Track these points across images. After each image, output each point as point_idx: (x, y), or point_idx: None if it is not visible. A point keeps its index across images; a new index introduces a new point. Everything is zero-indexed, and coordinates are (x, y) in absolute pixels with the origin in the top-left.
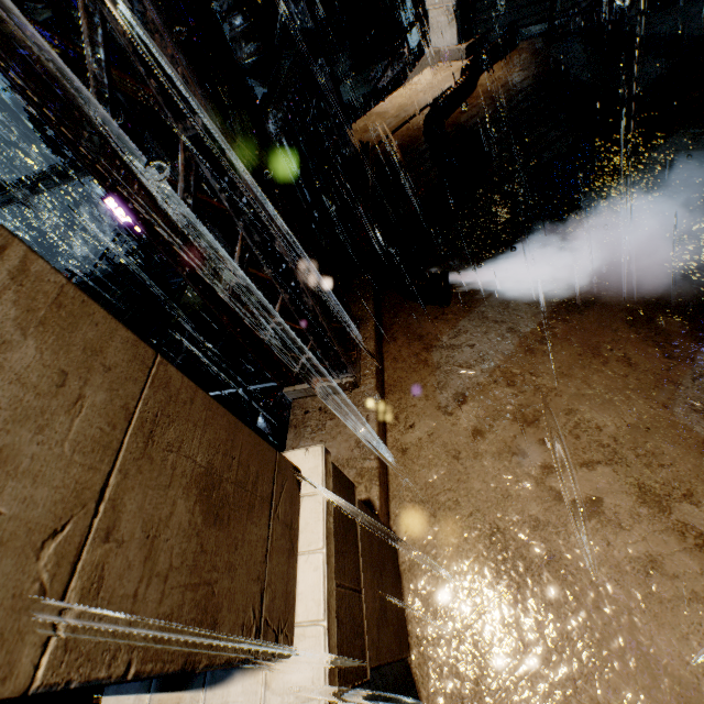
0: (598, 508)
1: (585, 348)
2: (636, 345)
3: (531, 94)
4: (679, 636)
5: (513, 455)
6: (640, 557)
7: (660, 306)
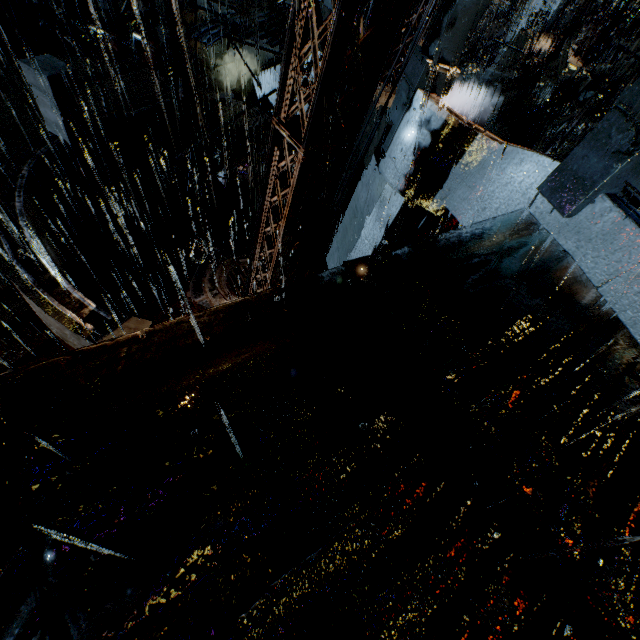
0: None
1: None
2: None
3: None
4: None
5: None
6: None
7: None
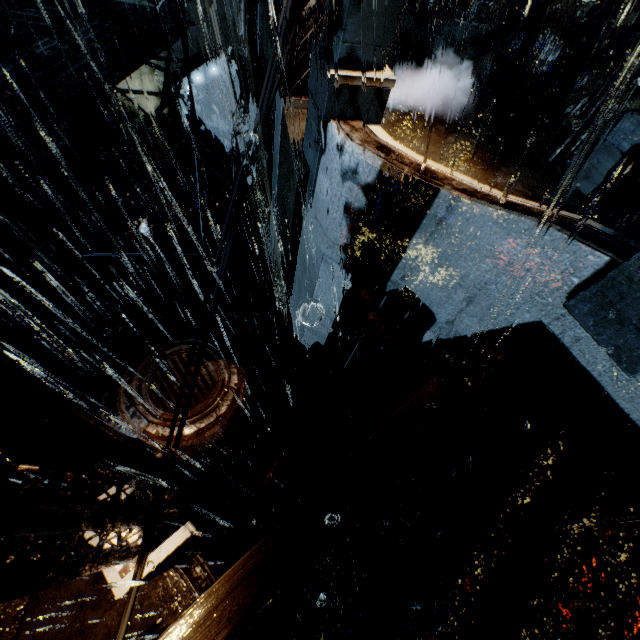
0: None
1: (413, 129)
2: (430, 132)
3: None
4: None
5: None
6: None
7: (438, 123)
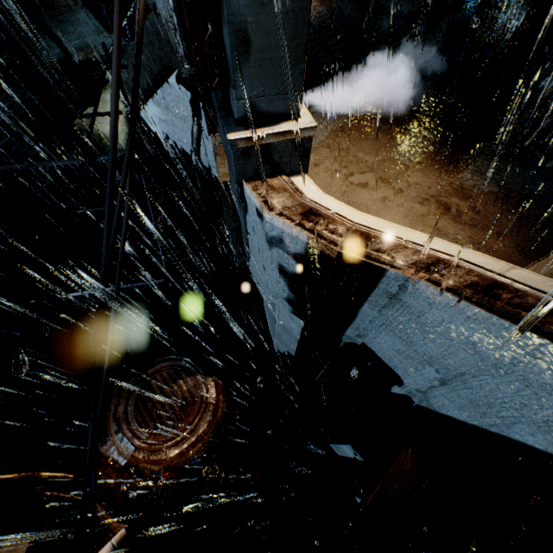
0: (367, 186)
1: (360, 135)
2: (379, 135)
3: (327, 20)
4: (393, 215)
5: (332, 172)
6: (381, 197)
7: (388, 121)
